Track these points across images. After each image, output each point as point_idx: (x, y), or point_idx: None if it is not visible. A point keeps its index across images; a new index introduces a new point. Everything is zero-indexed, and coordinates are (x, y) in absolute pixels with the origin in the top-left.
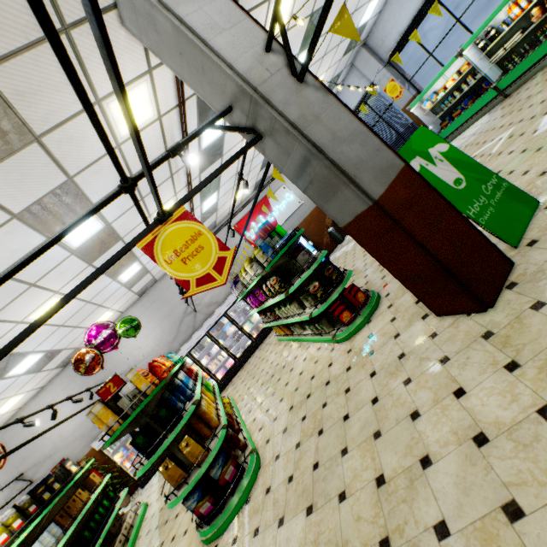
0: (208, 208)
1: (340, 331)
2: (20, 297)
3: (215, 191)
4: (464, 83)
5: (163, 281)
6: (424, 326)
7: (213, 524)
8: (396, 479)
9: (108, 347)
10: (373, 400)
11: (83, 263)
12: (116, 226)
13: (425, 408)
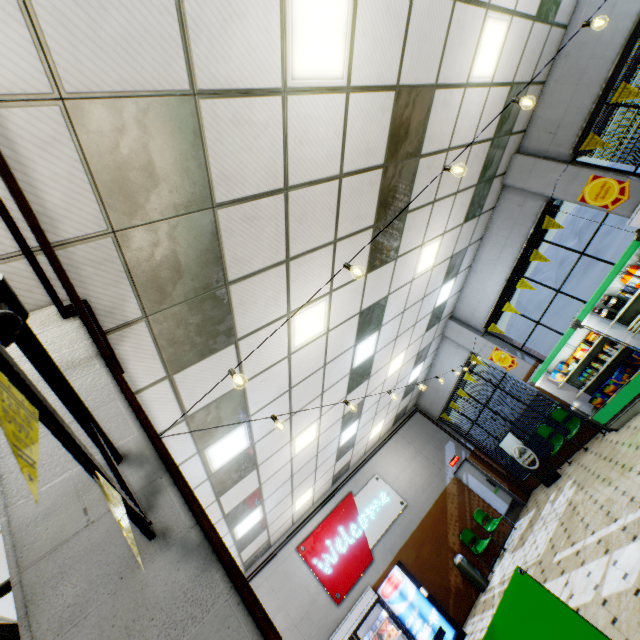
0: (247, 529)
1: None
2: None
3: (257, 505)
4: (601, 352)
5: None
6: None
7: None
8: None
9: None
10: None
11: None
12: None
13: None
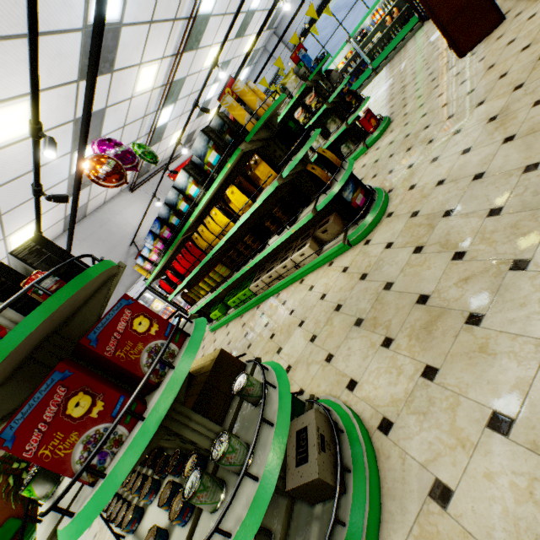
0: (160, 124)
1: (369, 137)
2: (12, 41)
3: (174, 101)
4: (349, 67)
5: (93, 218)
6: (458, 65)
7: (373, 209)
8: (537, 36)
9: (127, 163)
10: (461, 84)
11: (76, 67)
12: (122, 38)
13: (515, 36)
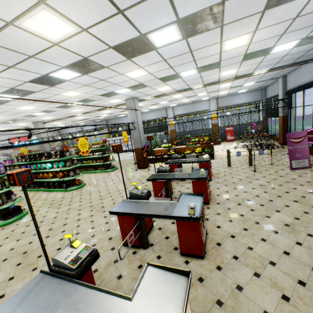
0: None
1: None
2: None
3: None
4: None
5: None
6: None
7: None
8: None
9: None
10: None
11: None
12: None
13: None
